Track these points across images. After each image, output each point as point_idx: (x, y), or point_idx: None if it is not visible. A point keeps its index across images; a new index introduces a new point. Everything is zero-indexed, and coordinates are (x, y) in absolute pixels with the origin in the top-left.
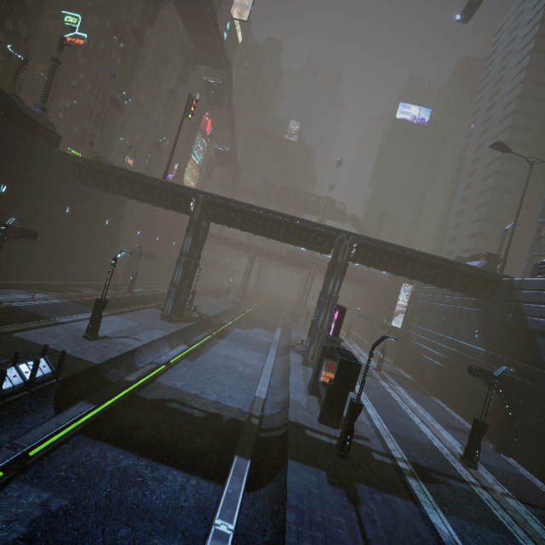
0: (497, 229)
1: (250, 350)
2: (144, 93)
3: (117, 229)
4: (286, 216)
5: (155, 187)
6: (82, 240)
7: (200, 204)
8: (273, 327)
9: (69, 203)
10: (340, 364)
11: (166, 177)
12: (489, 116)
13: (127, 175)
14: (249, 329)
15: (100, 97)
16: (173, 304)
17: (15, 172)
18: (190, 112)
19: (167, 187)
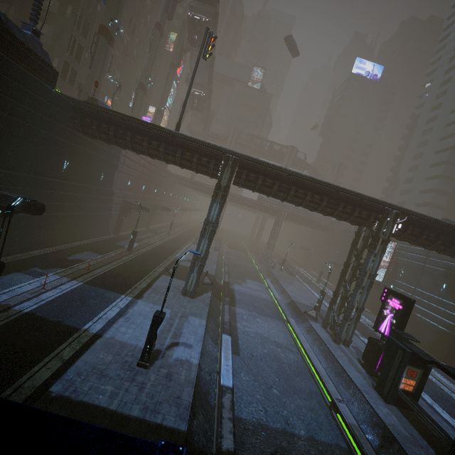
0: (452, 186)
1: (267, 318)
2: (123, 24)
3: (111, 181)
4: (329, 186)
5: (177, 144)
6: (79, 198)
7: (229, 167)
8: (257, 275)
9: (66, 157)
10: None
11: (179, 129)
12: (448, 77)
13: (142, 128)
14: (244, 284)
15: (82, 24)
16: (197, 279)
17: (5, 120)
18: (208, 52)
19: (192, 145)
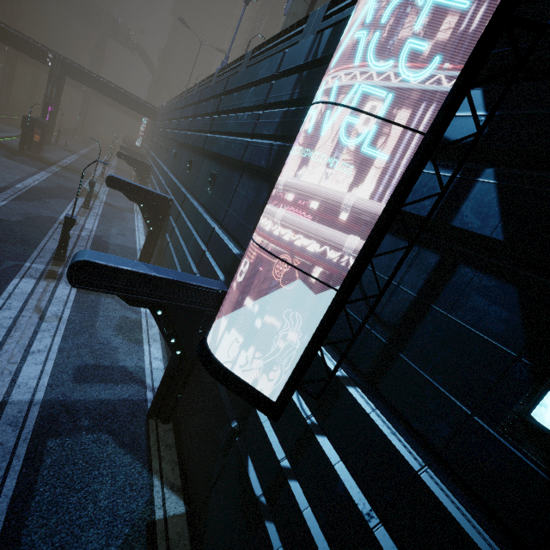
0: None
1: None
2: None
3: None
4: (1, 22)
5: None
6: None
7: None
8: None
9: None
10: (23, 118)
11: None
12: None
13: None
14: (3, 125)
15: None
16: None
17: None
18: None
19: None
